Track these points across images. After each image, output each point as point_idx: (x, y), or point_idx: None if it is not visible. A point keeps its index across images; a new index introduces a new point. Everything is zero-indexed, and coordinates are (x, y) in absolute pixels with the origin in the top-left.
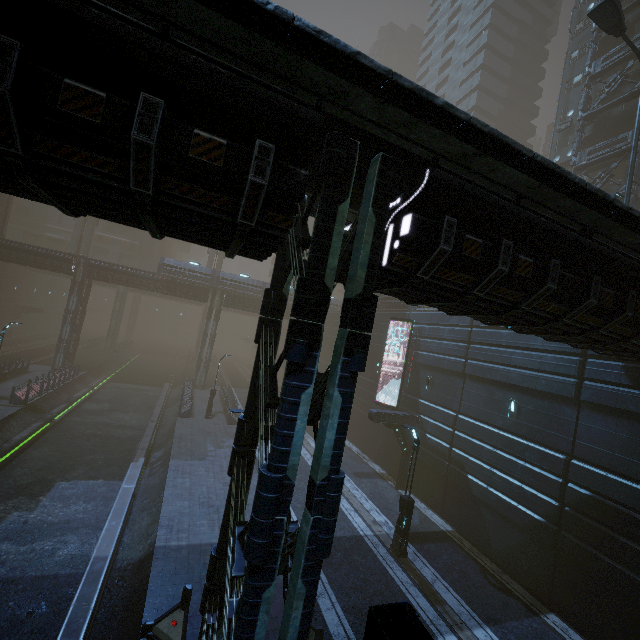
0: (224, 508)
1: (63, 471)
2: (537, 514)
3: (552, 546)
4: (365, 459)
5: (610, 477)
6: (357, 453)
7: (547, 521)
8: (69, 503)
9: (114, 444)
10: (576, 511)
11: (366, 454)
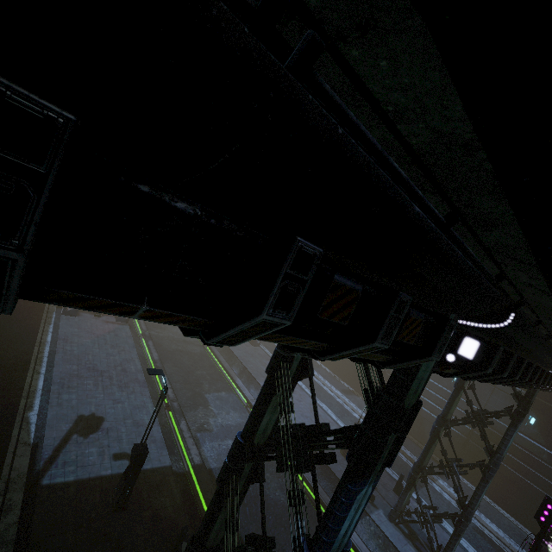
0: (313, 418)
1: (198, 385)
2: (457, 431)
3: (463, 445)
4: (338, 379)
5: (501, 423)
6: (331, 373)
7: (463, 435)
8: (227, 411)
9: (199, 360)
10: (479, 433)
11: (336, 374)
